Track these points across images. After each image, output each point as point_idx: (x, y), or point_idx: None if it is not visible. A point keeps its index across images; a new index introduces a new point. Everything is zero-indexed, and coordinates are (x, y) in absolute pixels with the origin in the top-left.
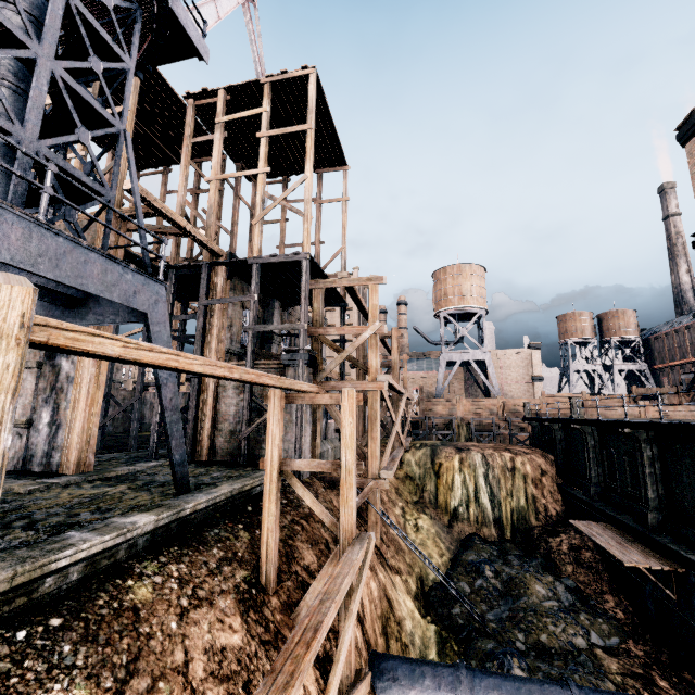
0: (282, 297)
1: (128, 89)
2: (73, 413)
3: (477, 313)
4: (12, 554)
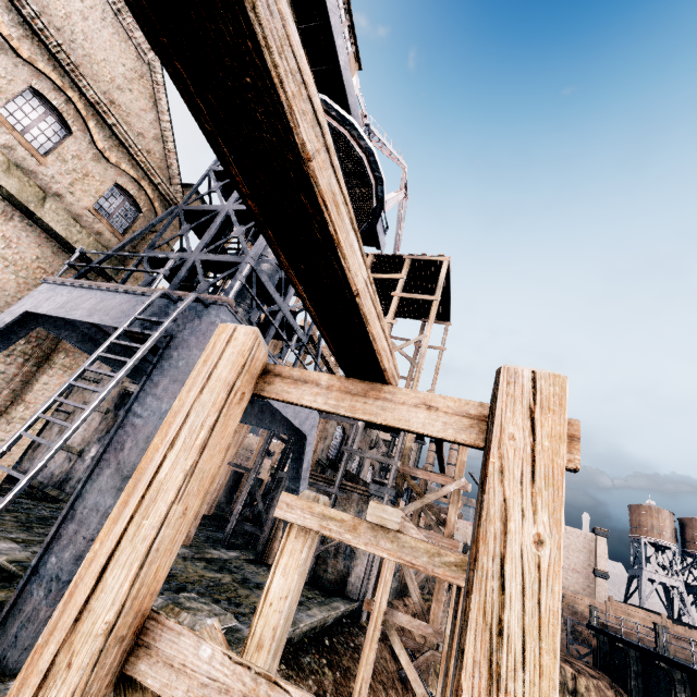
0: None
1: None
2: None
3: None
4: None
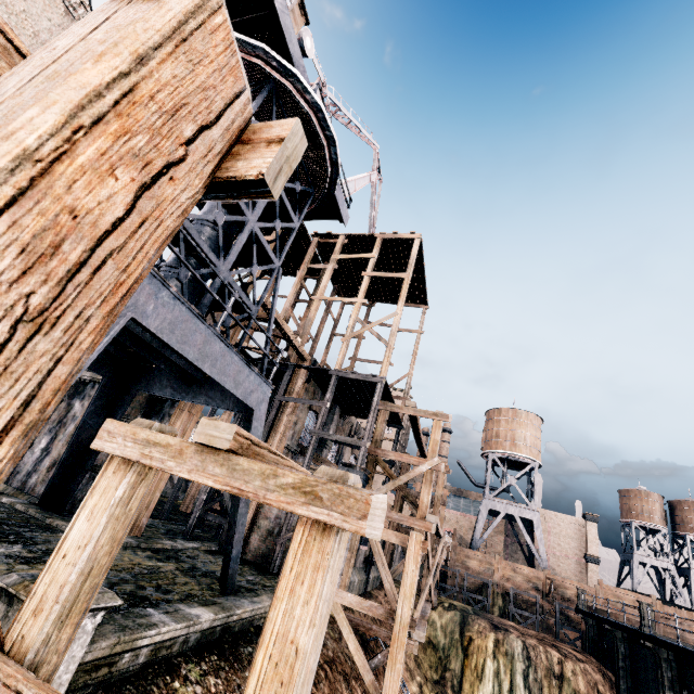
0: (345, 405)
1: (290, 240)
2: None
3: (528, 464)
4: (112, 617)
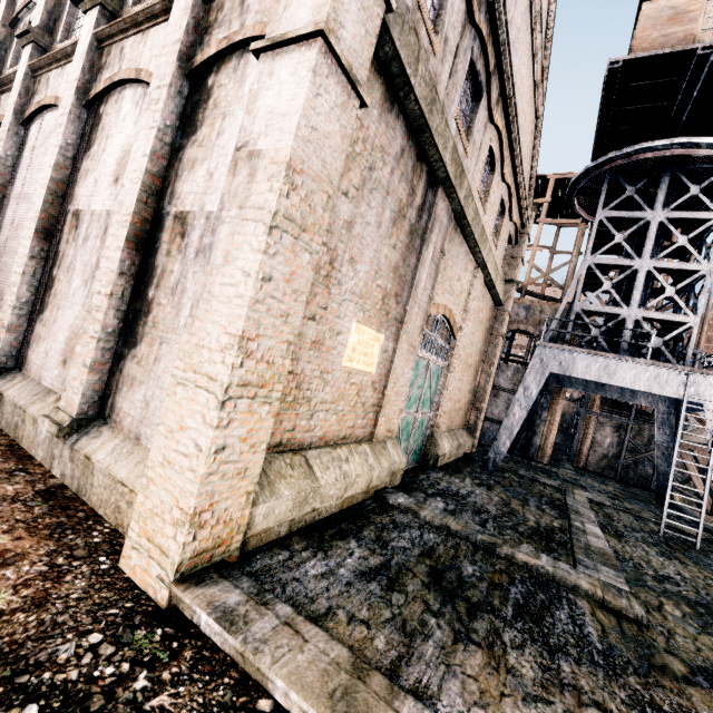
0: None
1: None
2: (548, 429)
3: None
4: None
